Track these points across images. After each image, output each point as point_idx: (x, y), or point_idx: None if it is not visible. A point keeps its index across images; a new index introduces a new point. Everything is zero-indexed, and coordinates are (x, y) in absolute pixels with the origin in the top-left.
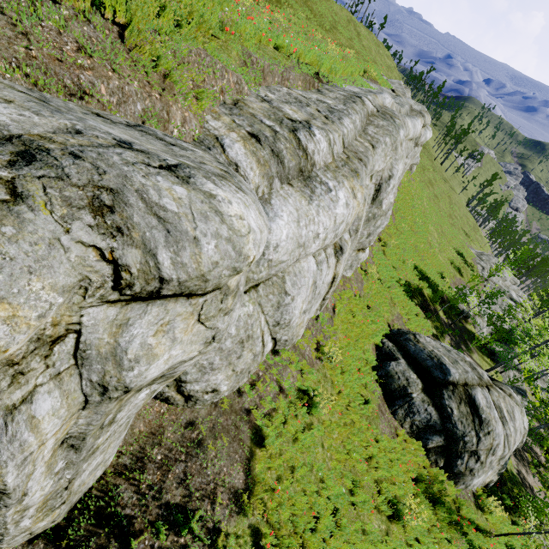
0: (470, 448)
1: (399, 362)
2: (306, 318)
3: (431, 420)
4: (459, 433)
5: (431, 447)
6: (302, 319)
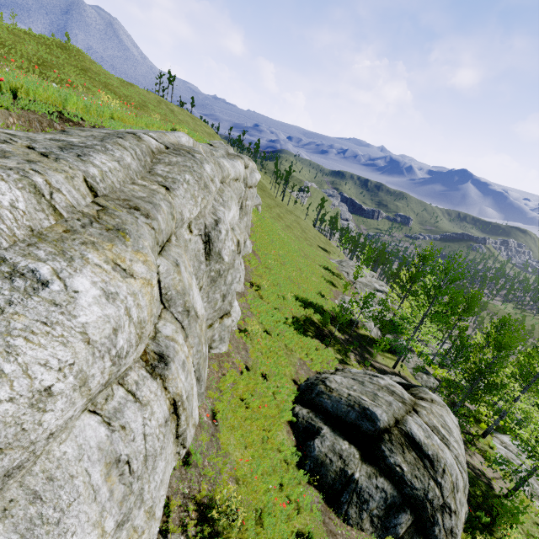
0: (438, 504)
1: (323, 435)
2: (141, 515)
3: (387, 497)
4: (420, 494)
5: (402, 533)
6: (126, 533)
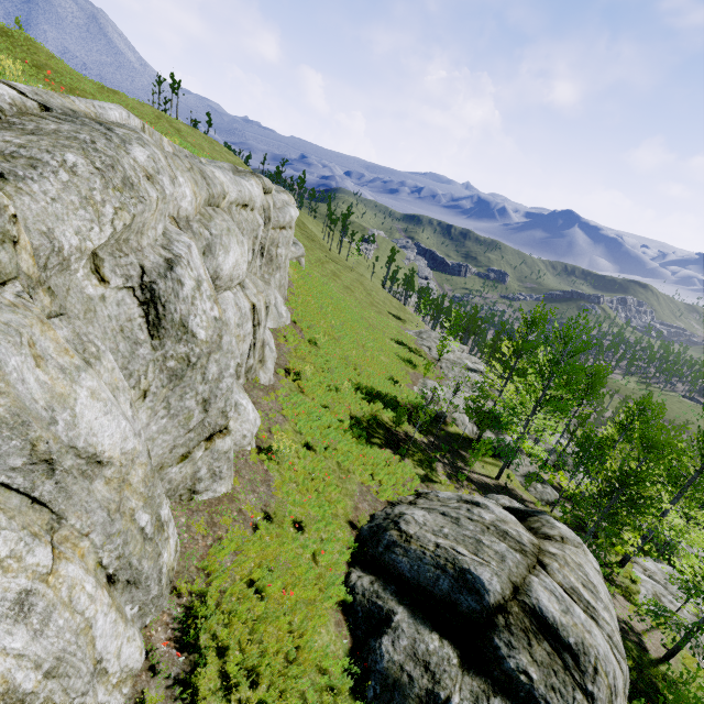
0: None
1: (396, 625)
2: None
3: None
4: None
5: None
6: None
